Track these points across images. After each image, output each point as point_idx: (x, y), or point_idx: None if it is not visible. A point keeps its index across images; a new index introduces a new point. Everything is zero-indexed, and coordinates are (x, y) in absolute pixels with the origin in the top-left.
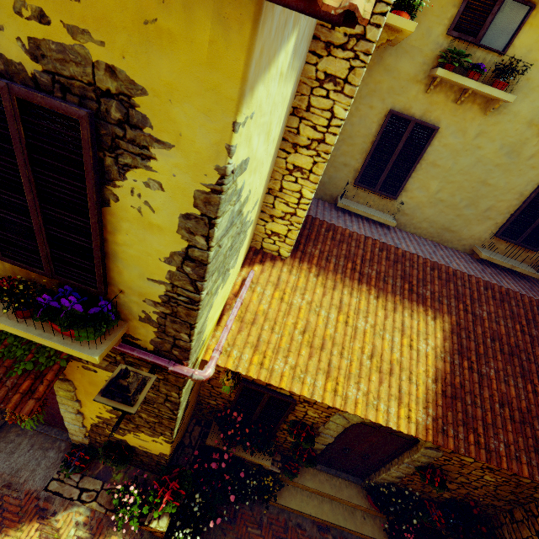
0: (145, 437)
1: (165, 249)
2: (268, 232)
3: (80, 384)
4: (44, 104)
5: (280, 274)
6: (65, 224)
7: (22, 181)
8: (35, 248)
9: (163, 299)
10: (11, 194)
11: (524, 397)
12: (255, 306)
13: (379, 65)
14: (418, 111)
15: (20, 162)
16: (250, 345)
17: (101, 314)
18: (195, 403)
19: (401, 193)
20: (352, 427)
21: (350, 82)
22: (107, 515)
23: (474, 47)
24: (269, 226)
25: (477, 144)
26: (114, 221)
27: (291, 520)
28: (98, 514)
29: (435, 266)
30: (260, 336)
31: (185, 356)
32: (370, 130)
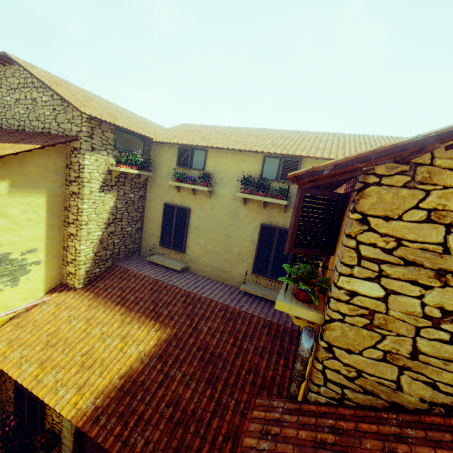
0: None
1: None
2: (68, 272)
3: None
4: None
5: (66, 298)
6: None
7: None
8: None
9: None
10: None
11: (196, 400)
12: (34, 317)
13: (154, 184)
14: (178, 201)
15: None
16: (8, 340)
17: None
18: (2, 412)
19: (186, 248)
20: (86, 439)
21: (81, 193)
22: None
23: (191, 170)
24: (67, 268)
25: (213, 214)
26: None
27: None
28: None
29: (186, 294)
30: (19, 335)
31: None
32: (160, 214)
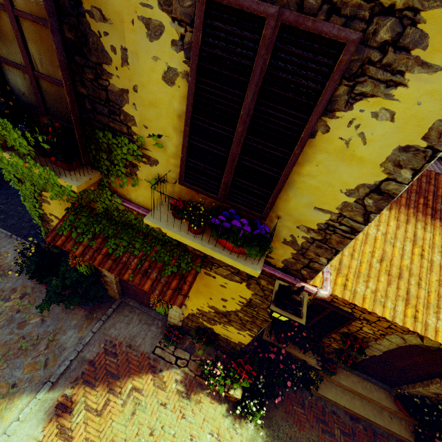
0: (232, 329)
1: (353, 181)
2: None
3: (195, 285)
4: (311, 29)
5: None
6: (255, 155)
7: (240, 113)
8: (219, 176)
9: (320, 227)
10: (221, 126)
11: None
12: None
13: None
14: None
15: (249, 94)
16: (333, 268)
17: (259, 235)
18: None
19: None
20: (402, 346)
21: None
22: (195, 378)
23: None
24: None
25: None
26: (309, 153)
27: (327, 407)
28: (189, 377)
29: None
30: (341, 261)
31: (312, 276)
32: None
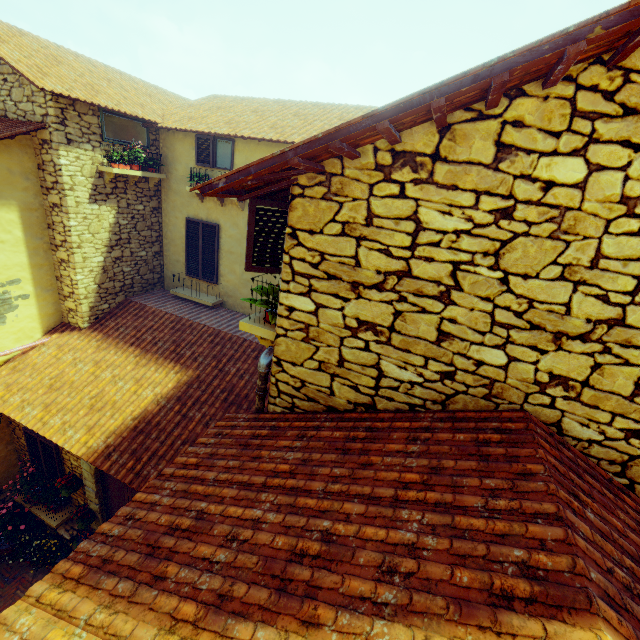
0: None
1: None
2: (68, 308)
3: None
4: None
5: (70, 340)
6: None
7: None
8: None
9: None
10: None
11: None
12: (33, 360)
13: (170, 190)
14: (204, 215)
15: None
16: (6, 385)
17: None
18: (19, 461)
19: (220, 278)
20: (109, 480)
21: (64, 206)
22: None
23: (215, 169)
24: (66, 304)
25: None
26: None
27: None
28: None
29: (215, 333)
30: (18, 379)
31: None
32: (183, 234)
